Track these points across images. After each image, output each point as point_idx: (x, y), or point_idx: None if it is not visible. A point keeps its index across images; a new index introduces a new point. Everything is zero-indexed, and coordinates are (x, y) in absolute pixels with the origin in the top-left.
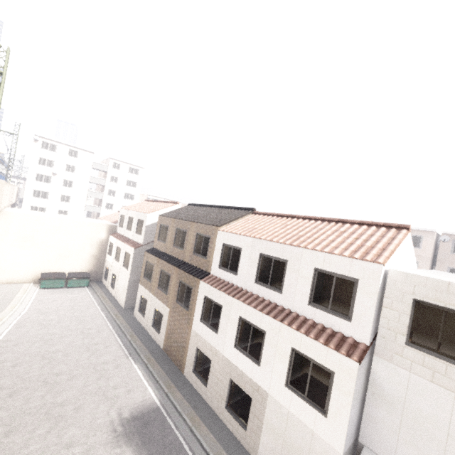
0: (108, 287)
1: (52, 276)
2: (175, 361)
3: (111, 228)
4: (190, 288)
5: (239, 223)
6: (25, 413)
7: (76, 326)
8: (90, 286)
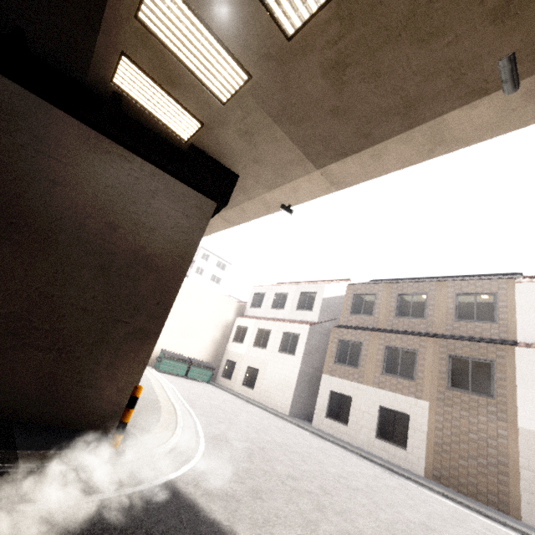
0: (236, 387)
1: (175, 355)
2: (478, 495)
3: (239, 309)
4: (486, 362)
5: (534, 279)
6: (398, 529)
7: (262, 421)
8: (209, 384)
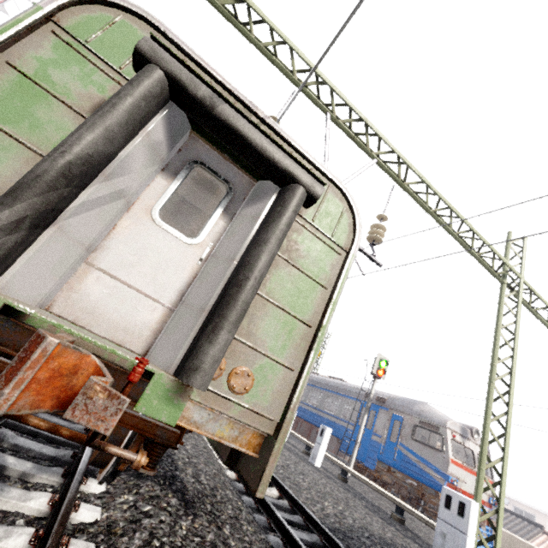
0: None
1: None
2: None
3: None
4: None
5: (541, 547)
6: None
7: None
8: None
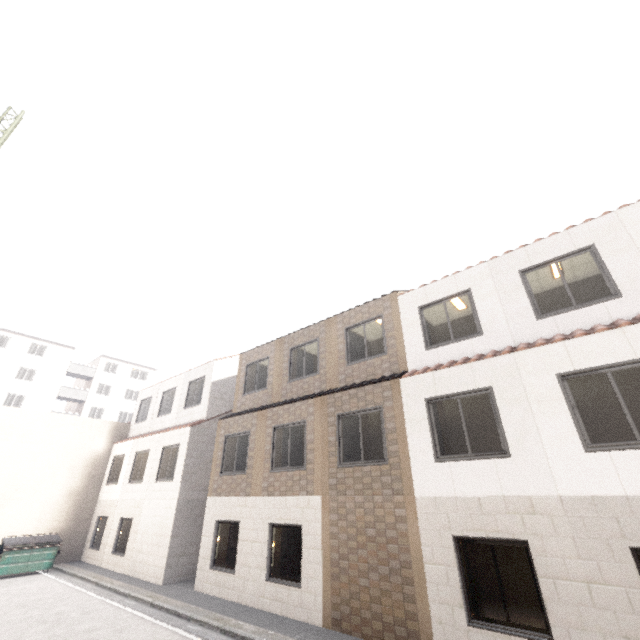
0: (104, 561)
1: None
2: (385, 633)
3: (118, 430)
4: (375, 411)
5: None
6: None
7: (44, 633)
8: (55, 570)
